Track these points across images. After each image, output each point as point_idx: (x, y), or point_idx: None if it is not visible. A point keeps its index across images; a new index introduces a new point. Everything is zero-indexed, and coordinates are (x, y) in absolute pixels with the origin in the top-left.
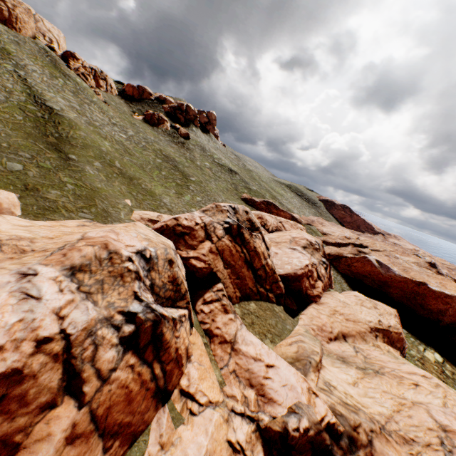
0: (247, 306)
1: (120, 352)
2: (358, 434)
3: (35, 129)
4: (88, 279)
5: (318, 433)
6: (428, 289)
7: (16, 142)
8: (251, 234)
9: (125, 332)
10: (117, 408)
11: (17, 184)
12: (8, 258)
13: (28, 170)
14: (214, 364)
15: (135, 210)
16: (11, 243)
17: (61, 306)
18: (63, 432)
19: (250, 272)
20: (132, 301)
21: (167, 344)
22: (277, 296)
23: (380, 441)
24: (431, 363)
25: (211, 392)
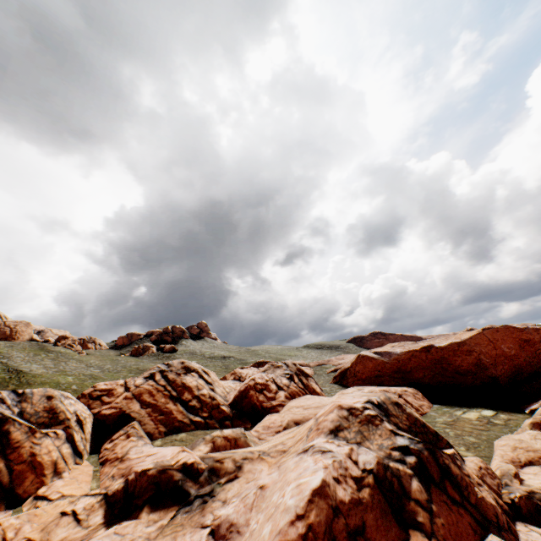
0: (174, 437)
1: None
2: (223, 464)
3: None
4: None
5: (163, 471)
6: (439, 349)
7: None
8: (180, 373)
9: None
10: None
11: None
12: None
13: None
14: (95, 480)
15: None
16: None
17: None
18: None
19: (178, 405)
20: None
21: (16, 443)
22: (221, 420)
23: (253, 463)
24: (469, 420)
25: (70, 490)
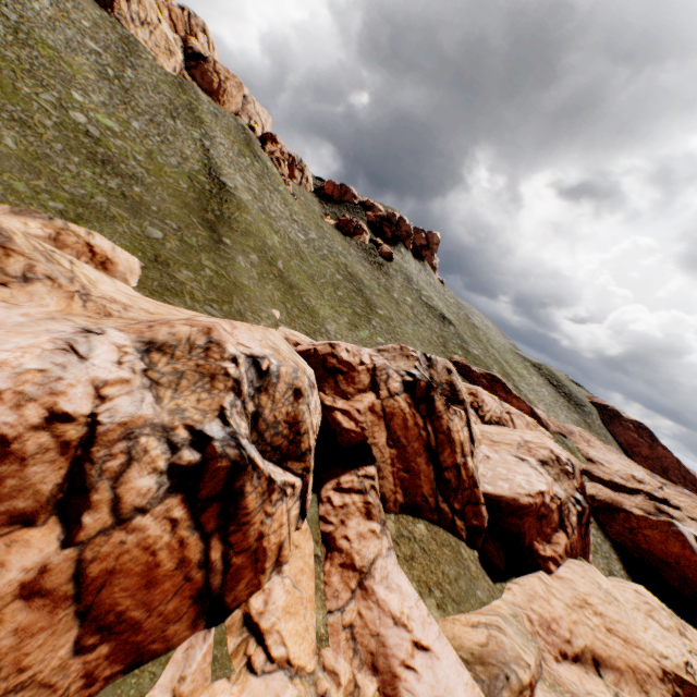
0: (411, 524)
1: (163, 487)
2: None
3: (197, 201)
4: (164, 364)
5: None
6: None
7: (167, 209)
8: (448, 405)
9: (182, 458)
10: (125, 582)
11: (148, 253)
12: (85, 315)
13: (167, 241)
14: (319, 598)
15: (281, 326)
16: (100, 301)
17: (108, 380)
18: (22, 570)
19: (430, 468)
20: (212, 418)
21: (245, 515)
22: (471, 528)
23: None
24: None
25: (296, 643)
